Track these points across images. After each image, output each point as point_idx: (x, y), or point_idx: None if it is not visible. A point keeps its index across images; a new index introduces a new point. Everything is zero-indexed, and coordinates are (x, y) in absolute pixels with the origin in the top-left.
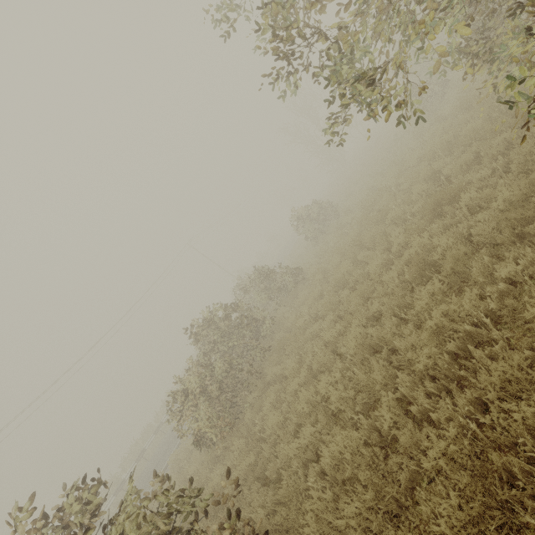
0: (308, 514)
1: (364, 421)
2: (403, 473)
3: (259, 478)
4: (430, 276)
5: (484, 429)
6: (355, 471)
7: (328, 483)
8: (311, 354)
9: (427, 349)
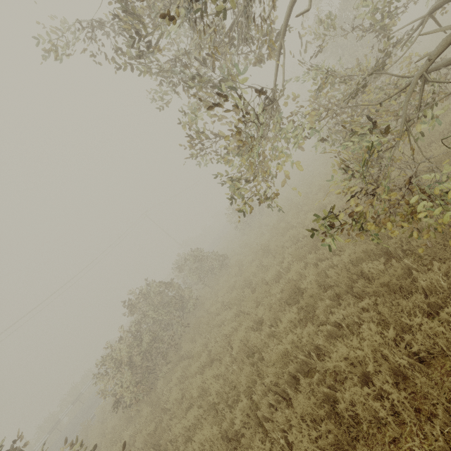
0: None
1: (227, 417)
2: None
3: (156, 444)
4: (299, 298)
5: (283, 449)
6: None
7: None
8: (214, 340)
9: (274, 368)
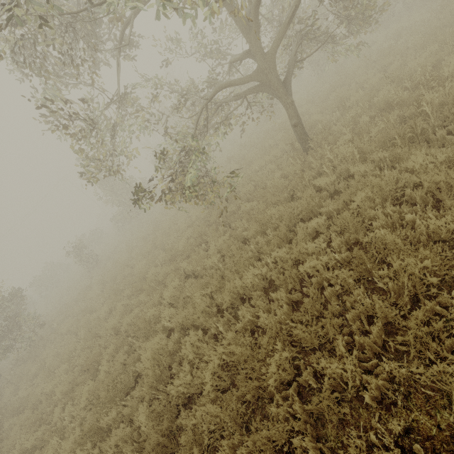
0: None
1: None
2: None
3: None
4: None
5: None
6: None
7: None
8: None
9: None
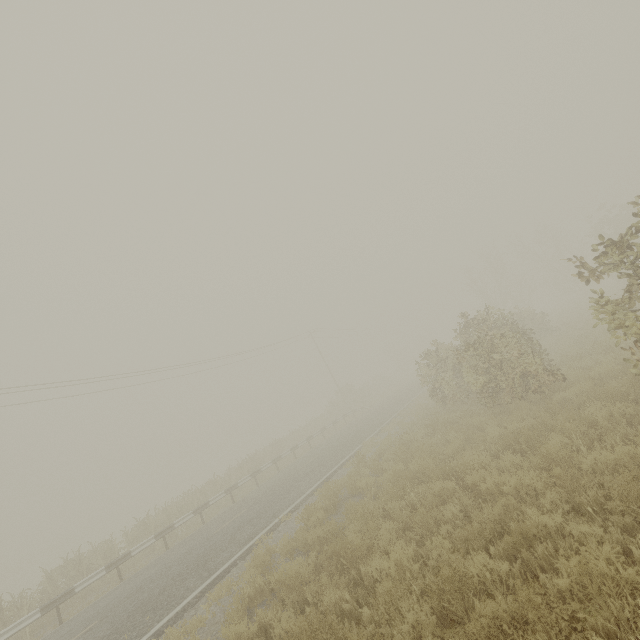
0: None
1: None
2: None
3: None
4: None
5: None
6: None
7: None
8: None
9: None
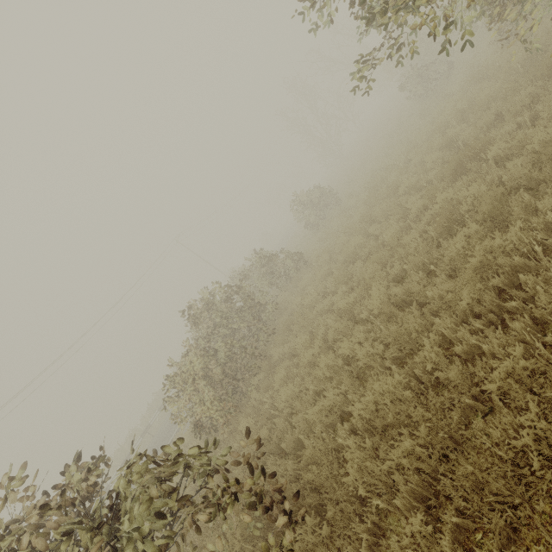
0: (348, 463)
1: (401, 370)
2: (455, 409)
3: (273, 454)
4: (457, 230)
5: None
6: (405, 407)
7: (361, 439)
8: (323, 327)
9: (471, 285)
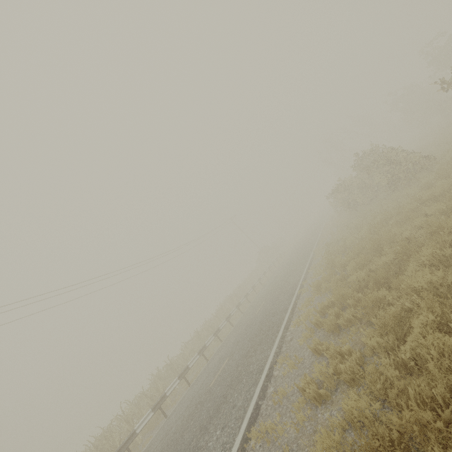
0: None
1: None
2: None
3: None
4: None
5: None
6: None
7: None
8: None
9: None
